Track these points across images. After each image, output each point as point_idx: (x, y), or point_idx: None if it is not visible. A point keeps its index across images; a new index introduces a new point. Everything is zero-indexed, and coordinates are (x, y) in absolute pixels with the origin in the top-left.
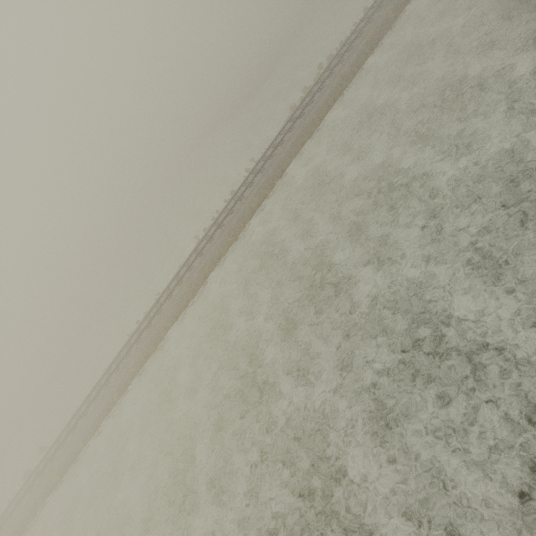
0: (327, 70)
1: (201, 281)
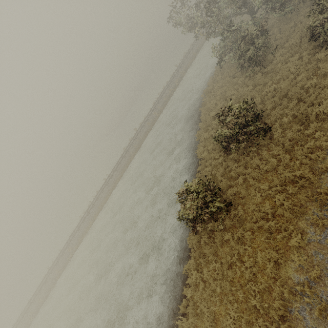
0: (136, 133)
1: (77, 245)
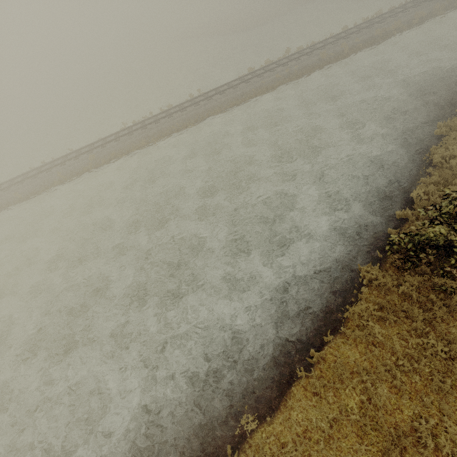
0: (287, 58)
1: (106, 161)
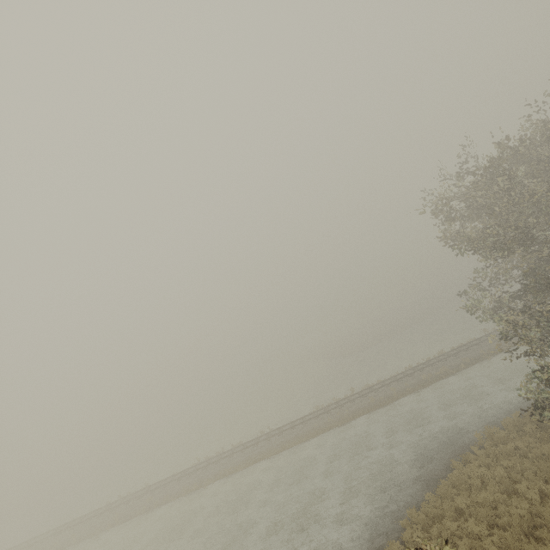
0: (347, 398)
1: (158, 503)
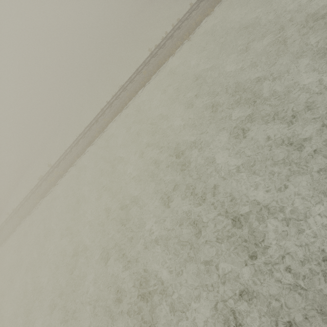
0: None
1: (155, 71)
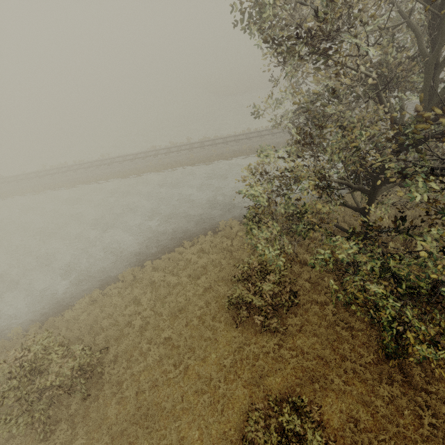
0: (178, 147)
1: None
